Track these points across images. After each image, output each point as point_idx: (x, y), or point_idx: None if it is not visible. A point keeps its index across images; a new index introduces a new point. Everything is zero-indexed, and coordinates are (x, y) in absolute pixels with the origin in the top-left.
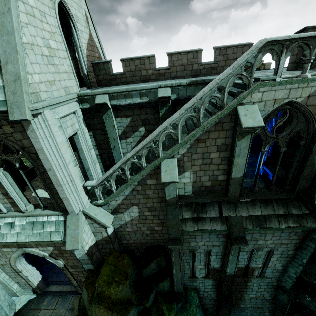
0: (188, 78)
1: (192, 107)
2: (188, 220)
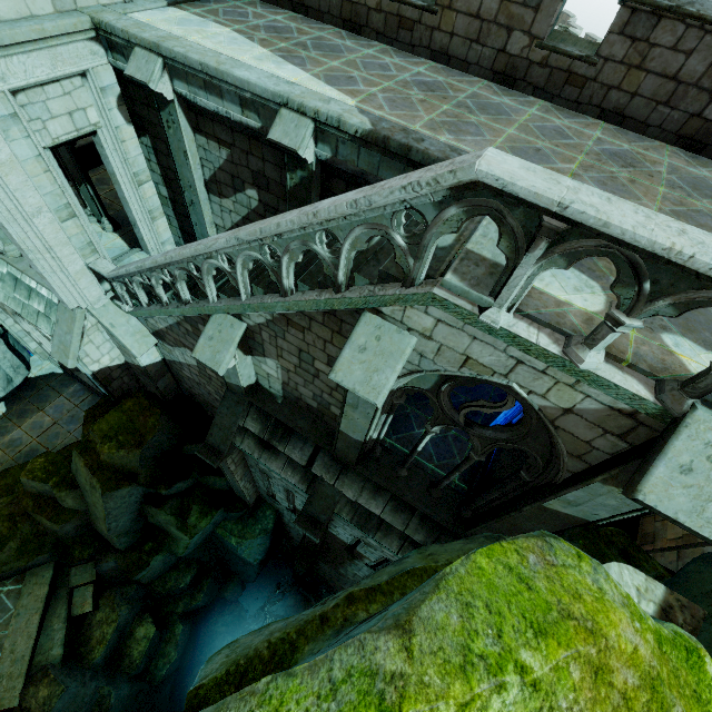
0: (469, 83)
1: (265, 243)
2: (251, 437)
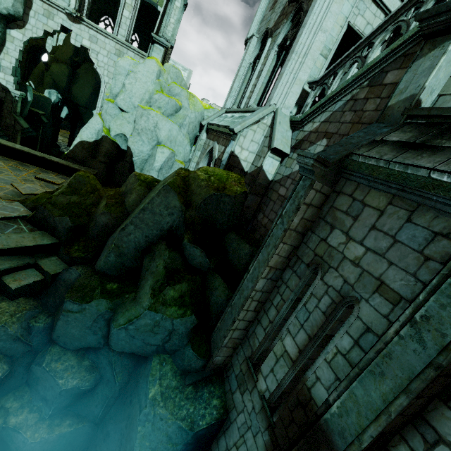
0: None
1: None
2: (388, 145)
